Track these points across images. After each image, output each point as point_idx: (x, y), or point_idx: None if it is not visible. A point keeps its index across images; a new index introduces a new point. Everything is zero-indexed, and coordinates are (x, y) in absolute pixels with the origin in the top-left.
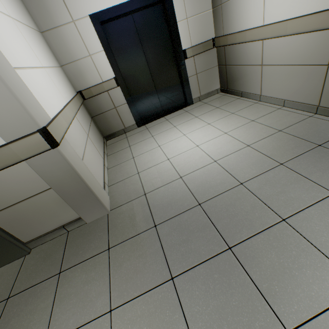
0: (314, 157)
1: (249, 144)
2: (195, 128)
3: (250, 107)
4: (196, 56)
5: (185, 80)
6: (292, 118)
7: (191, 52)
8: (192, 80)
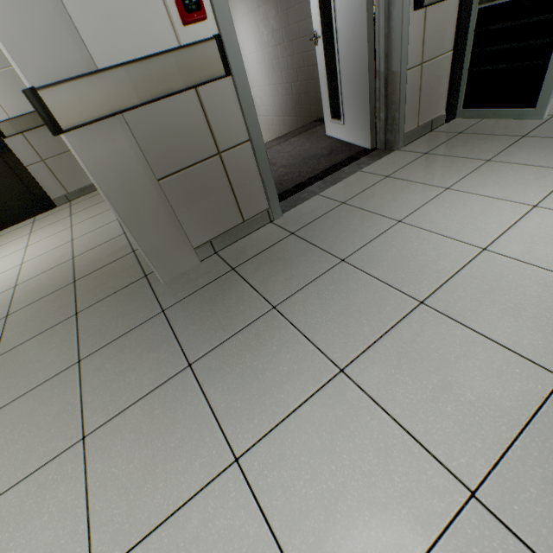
0: (48, 301)
1: (19, 284)
2: (4, 255)
3: (100, 215)
4: (29, 133)
5: (22, 172)
6: (108, 236)
7: (12, 128)
8: (37, 170)
